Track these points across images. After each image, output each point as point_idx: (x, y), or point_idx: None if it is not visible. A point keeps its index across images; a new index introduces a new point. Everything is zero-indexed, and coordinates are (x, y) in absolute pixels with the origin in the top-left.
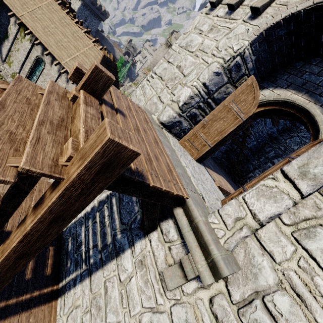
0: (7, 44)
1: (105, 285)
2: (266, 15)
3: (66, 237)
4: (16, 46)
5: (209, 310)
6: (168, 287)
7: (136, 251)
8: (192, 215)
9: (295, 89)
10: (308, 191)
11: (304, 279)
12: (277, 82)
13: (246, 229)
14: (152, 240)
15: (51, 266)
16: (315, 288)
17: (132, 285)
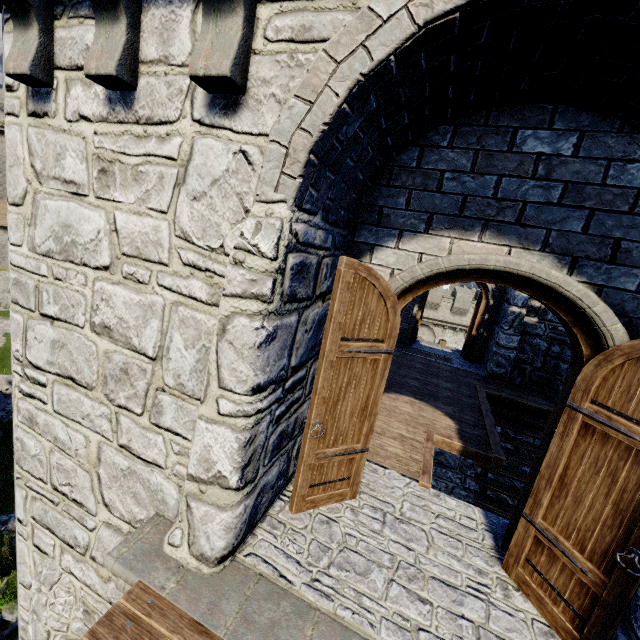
0: None
1: None
2: (268, 89)
3: None
4: None
5: None
6: None
7: None
8: None
9: (452, 225)
10: None
11: None
12: (392, 221)
13: None
14: None
15: None
16: None
17: None
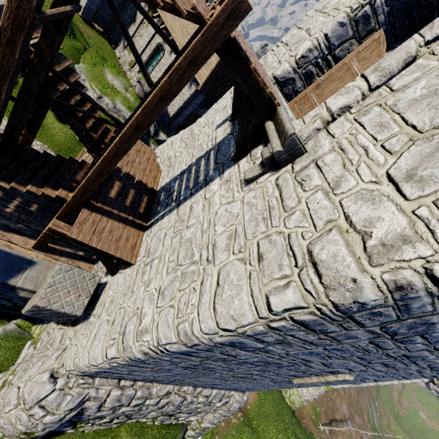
0: (133, 28)
1: (191, 207)
2: None
3: (159, 193)
4: (140, 31)
5: (274, 184)
6: (246, 177)
7: (224, 176)
8: (279, 115)
9: None
10: (375, 82)
11: (350, 140)
12: None
13: (319, 121)
14: (240, 164)
15: (143, 209)
16: (355, 141)
17: (215, 197)
